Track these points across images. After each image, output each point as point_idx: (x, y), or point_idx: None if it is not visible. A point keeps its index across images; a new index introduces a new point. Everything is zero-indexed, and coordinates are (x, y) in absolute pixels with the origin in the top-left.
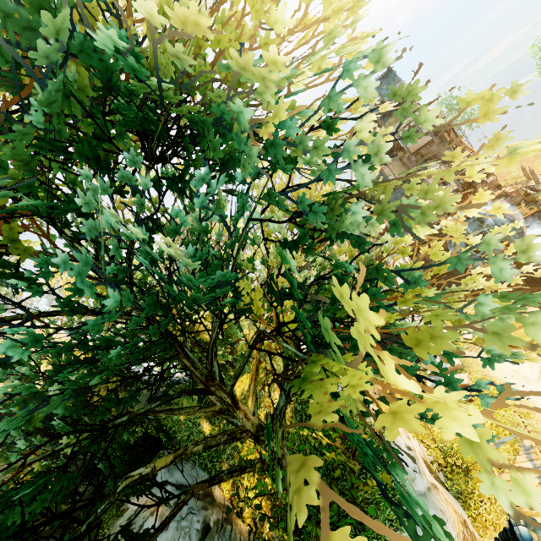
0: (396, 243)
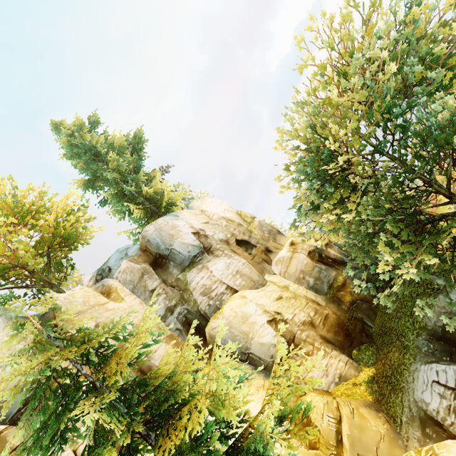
0: None
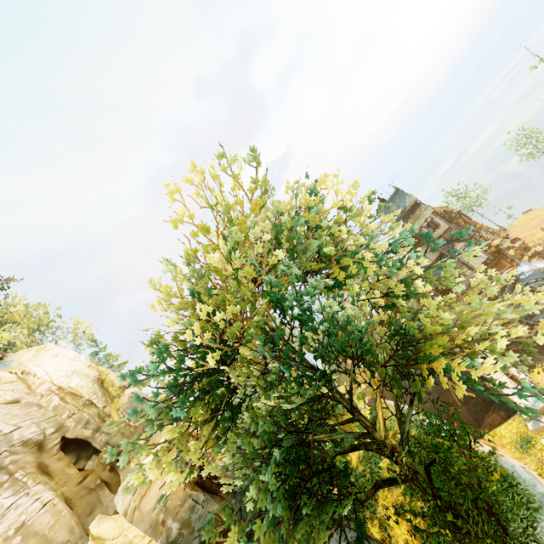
0: (445, 300)
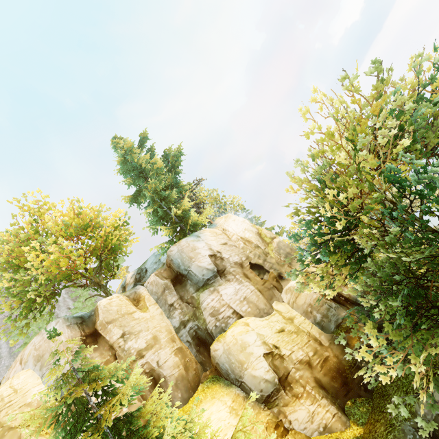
0: None
